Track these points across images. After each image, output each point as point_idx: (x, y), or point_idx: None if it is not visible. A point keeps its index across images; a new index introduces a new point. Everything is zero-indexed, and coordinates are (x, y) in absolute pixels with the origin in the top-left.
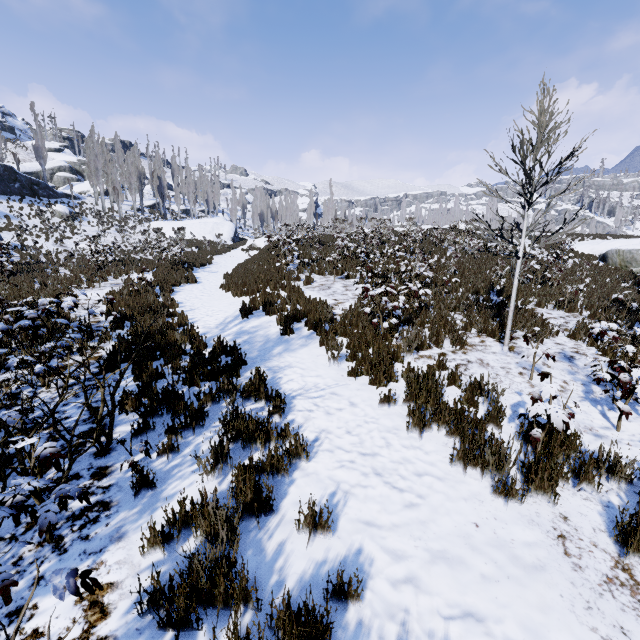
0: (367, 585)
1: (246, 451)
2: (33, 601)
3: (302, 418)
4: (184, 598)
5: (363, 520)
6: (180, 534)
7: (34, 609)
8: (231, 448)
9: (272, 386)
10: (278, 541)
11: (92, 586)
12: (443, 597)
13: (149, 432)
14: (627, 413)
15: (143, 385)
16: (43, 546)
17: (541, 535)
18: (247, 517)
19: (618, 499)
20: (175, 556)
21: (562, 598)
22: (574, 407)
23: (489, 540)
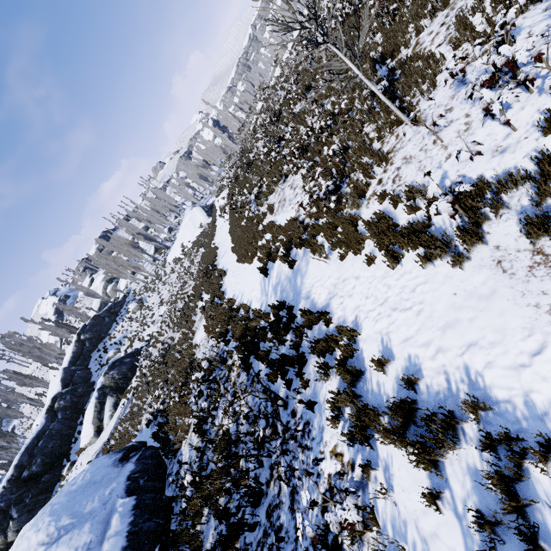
0: (422, 369)
1: (333, 354)
2: (319, 468)
3: (341, 312)
4: (359, 432)
5: (402, 341)
6: (340, 411)
7: (322, 470)
8: (326, 358)
9: (315, 307)
10: (376, 382)
11: (321, 459)
12: (456, 346)
13: (291, 382)
14: (506, 122)
15: (268, 365)
16: (304, 452)
17: (487, 272)
18: (357, 383)
19: (527, 199)
20: (346, 419)
21: (508, 301)
22: (480, 138)
23: (464, 298)
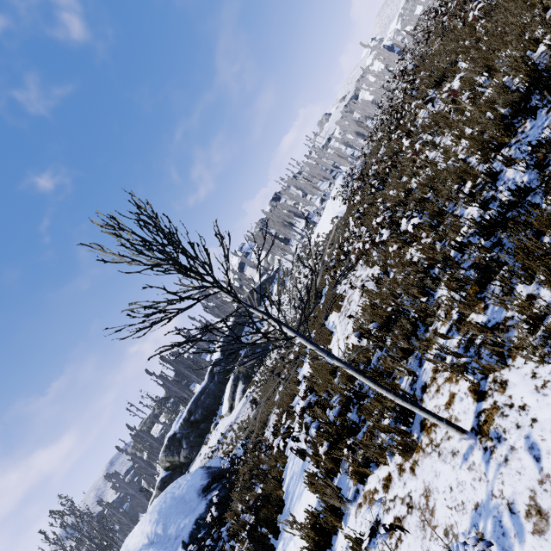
0: None
1: None
2: None
3: None
4: None
5: None
6: None
7: None
8: None
9: None
10: None
11: None
12: None
13: None
14: None
15: None
16: None
17: None
18: None
19: None
20: None
21: None
22: None
23: None
